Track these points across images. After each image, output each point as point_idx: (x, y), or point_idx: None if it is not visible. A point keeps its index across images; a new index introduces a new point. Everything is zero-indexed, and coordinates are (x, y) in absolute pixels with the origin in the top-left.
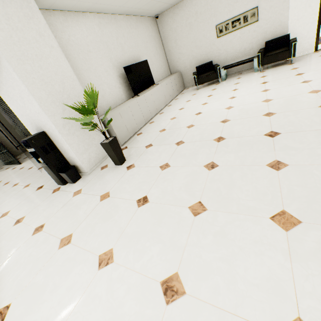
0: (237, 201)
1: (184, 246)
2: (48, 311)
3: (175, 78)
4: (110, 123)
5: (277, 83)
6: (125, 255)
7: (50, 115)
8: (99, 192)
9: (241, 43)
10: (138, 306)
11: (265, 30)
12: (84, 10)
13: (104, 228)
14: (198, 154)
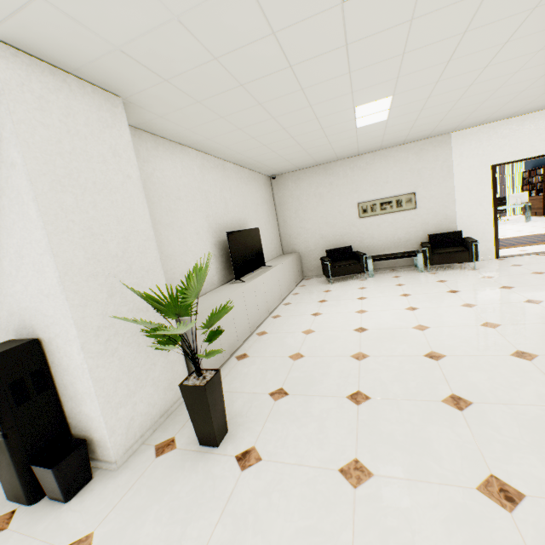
0: None
1: None
2: None
3: (293, 261)
4: (215, 337)
5: (478, 295)
6: None
7: (78, 303)
8: None
9: (394, 231)
10: None
11: (426, 220)
12: (186, 143)
13: None
14: (432, 442)
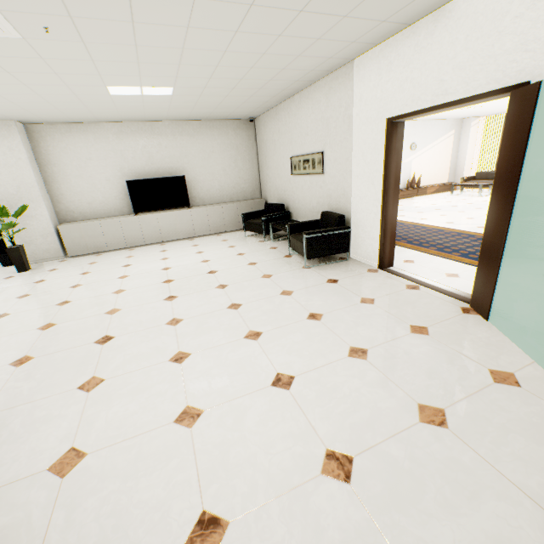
0: None
1: None
2: None
3: (240, 208)
4: (15, 234)
5: (197, 280)
6: None
7: None
8: None
9: (310, 197)
10: None
11: (330, 192)
12: (96, 122)
13: None
14: None
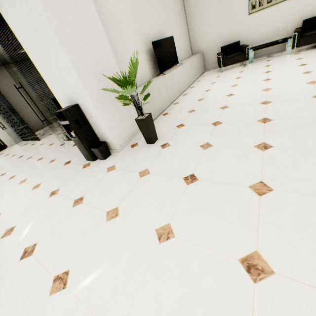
0: (309, 182)
1: (257, 225)
2: (114, 280)
3: (197, 59)
4: (147, 98)
5: None
6: (186, 230)
7: (87, 86)
8: (135, 168)
9: (274, 22)
10: (219, 282)
11: (304, 6)
12: None
13: (153, 204)
14: (243, 135)
